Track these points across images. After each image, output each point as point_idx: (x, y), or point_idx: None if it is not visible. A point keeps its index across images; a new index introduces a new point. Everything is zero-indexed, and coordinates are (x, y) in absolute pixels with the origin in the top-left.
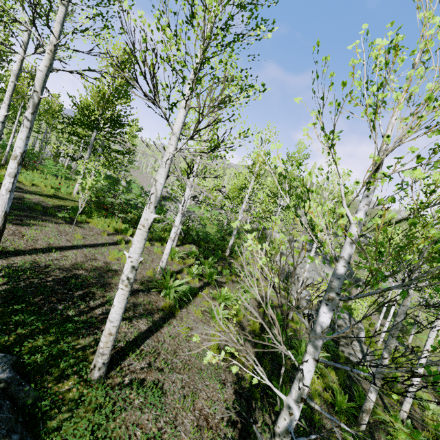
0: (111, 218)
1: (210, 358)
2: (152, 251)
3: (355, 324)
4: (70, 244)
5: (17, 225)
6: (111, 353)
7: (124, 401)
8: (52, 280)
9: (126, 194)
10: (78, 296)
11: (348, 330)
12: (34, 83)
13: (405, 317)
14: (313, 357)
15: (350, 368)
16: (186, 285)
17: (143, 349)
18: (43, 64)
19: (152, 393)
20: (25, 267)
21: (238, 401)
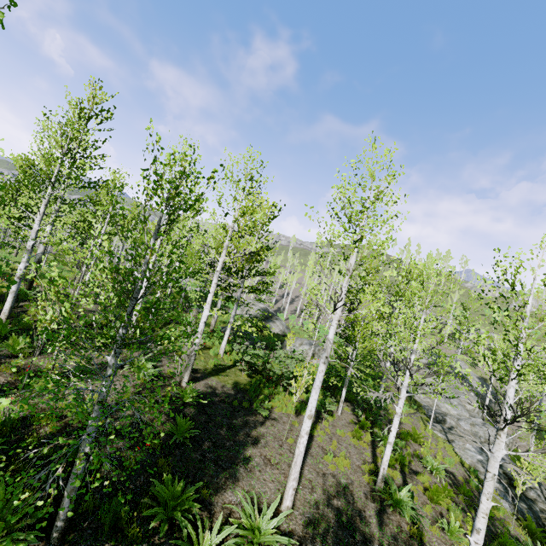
0: (280, 393)
1: None
2: (335, 433)
3: None
4: None
5: (255, 446)
6: None
7: None
8: (335, 526)
9: (287, 360)
10: (363, 543)
11: (544, 505)
12: (325, 350)
13: None
14: None
15: None
16: (407, 491)
17: None
18: (332, 333)
19: None
20: (311, 515)
21: None
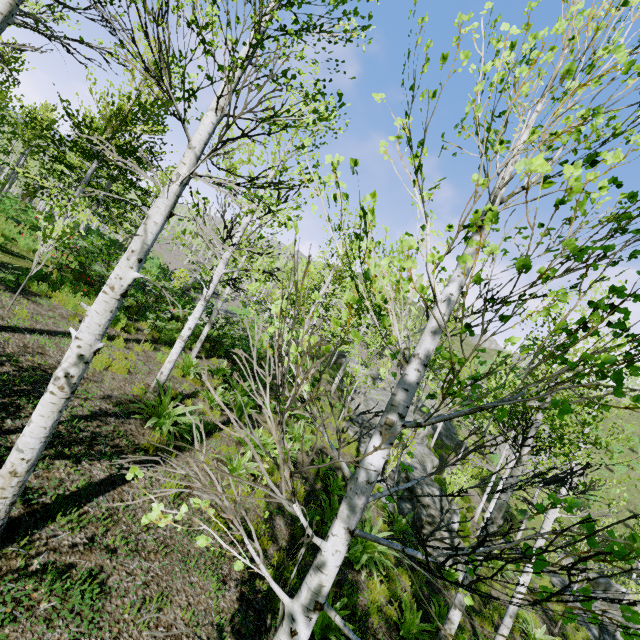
0: (93, 298)
1: (156, 516)
2: (153, 358)
3: (427, 476)
4: (2, 323)
5: None
6: (9, 509)
7: (16, 604)
8: None
9: None
10: None
11: (436, 513)
12: None
13: (516, 503)
14: (347, 525)
15: (401, 547)
16: (196, 416)
17: (87, 512)
18: None
19: (82, 591)
20: None
21: (242, 613)
